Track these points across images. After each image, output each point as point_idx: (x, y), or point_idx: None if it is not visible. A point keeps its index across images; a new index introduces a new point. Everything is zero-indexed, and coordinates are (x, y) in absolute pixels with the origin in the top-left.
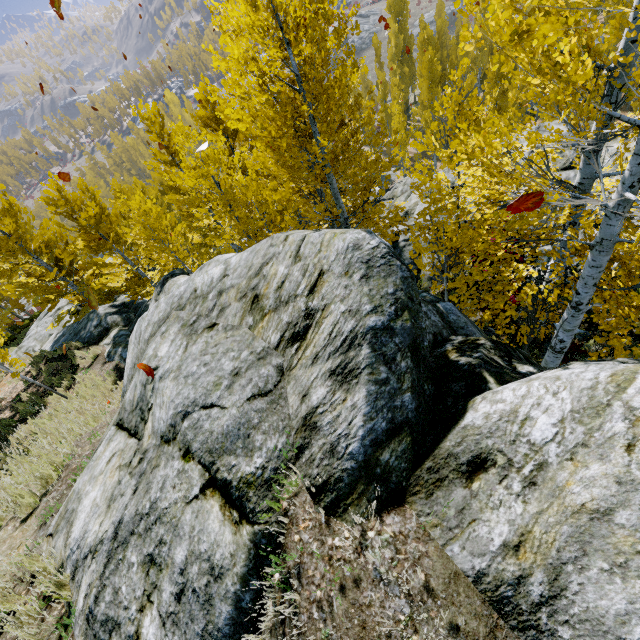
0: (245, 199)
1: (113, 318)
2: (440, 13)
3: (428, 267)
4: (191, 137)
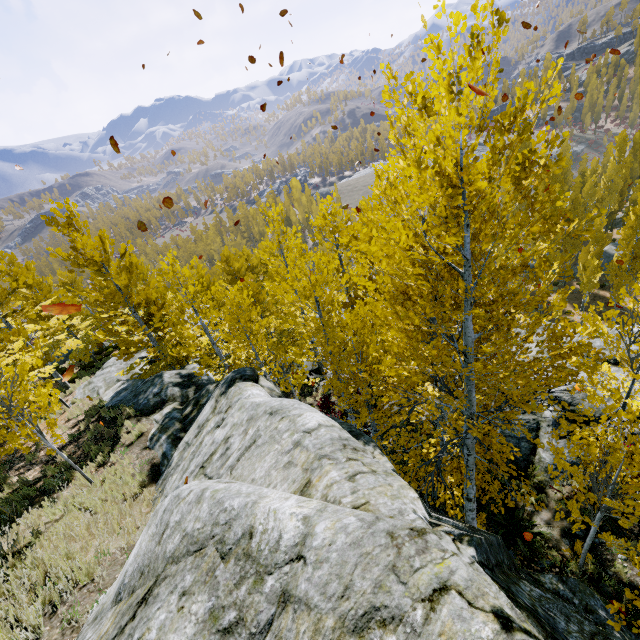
0: (344, 338)
1: (173, 391)
2: (564, 153)
3: (548, 453)
4: (305, 256)
